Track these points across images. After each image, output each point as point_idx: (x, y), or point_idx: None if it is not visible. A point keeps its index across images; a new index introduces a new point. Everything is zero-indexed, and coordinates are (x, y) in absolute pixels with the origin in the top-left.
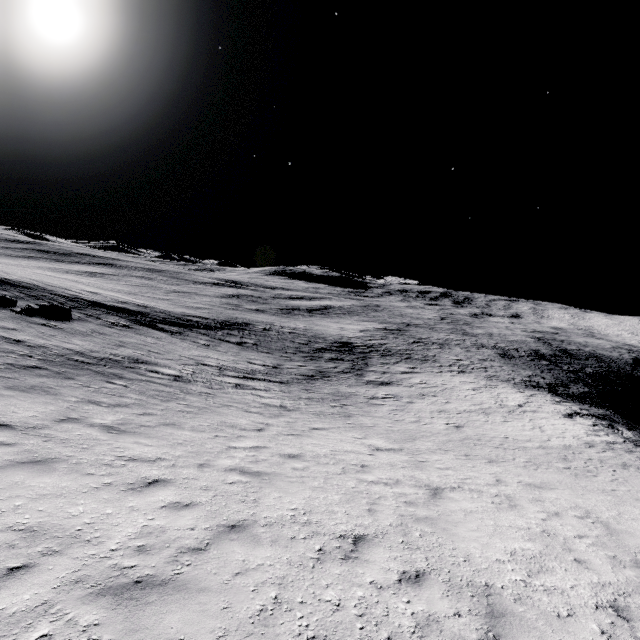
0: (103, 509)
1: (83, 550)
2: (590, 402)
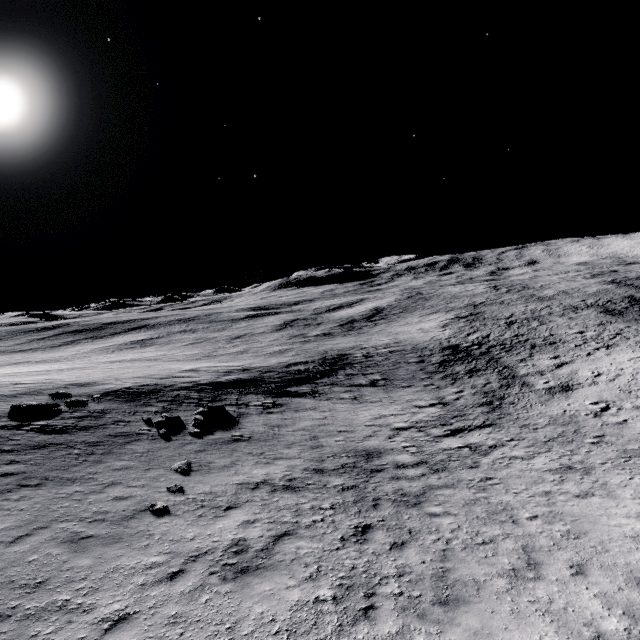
0: None
1: None
2: None
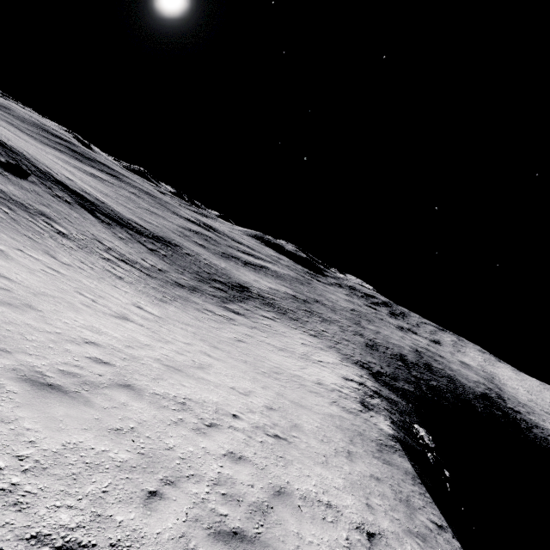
0: None
1: None
2: (399, 394)
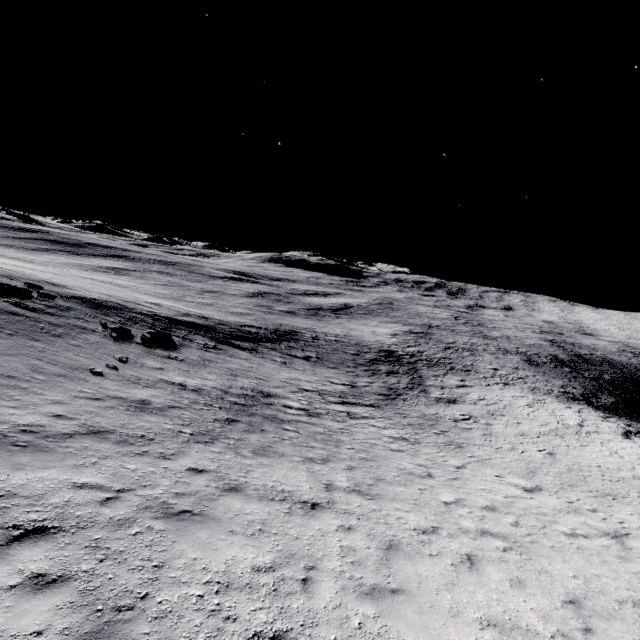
0: (489, 594)
1: (539, 639)
2: (624, 414)
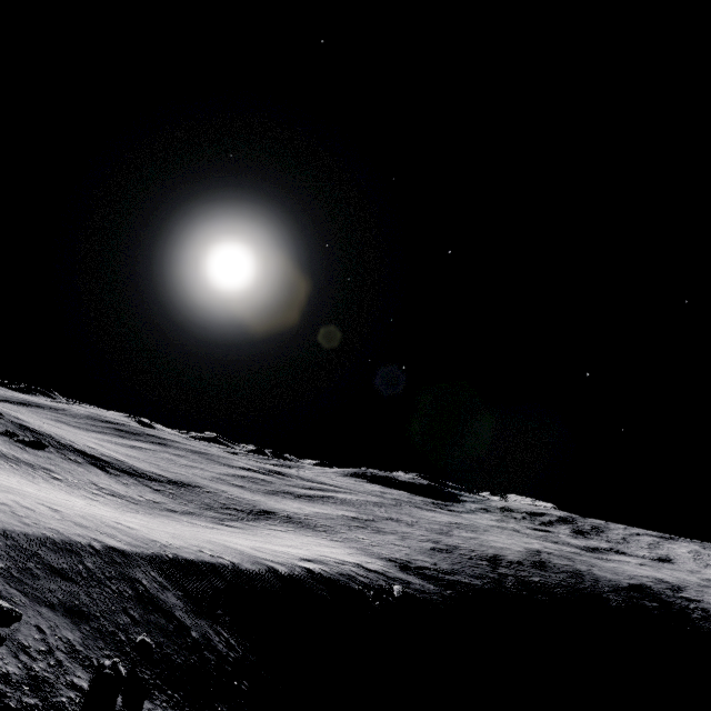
0: None
1: None
2: (439, 582)
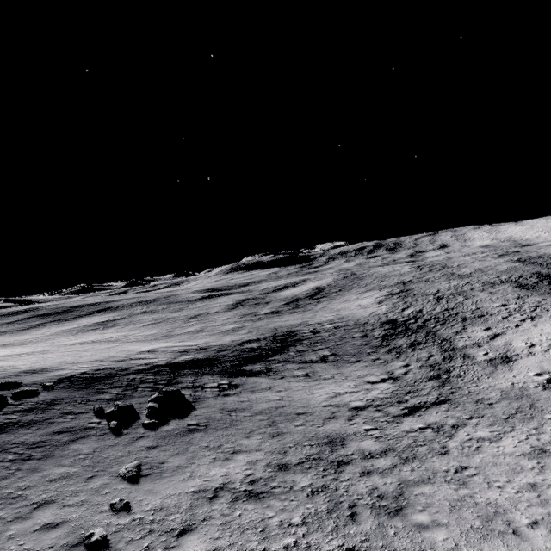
0: None
1: None
2: None
